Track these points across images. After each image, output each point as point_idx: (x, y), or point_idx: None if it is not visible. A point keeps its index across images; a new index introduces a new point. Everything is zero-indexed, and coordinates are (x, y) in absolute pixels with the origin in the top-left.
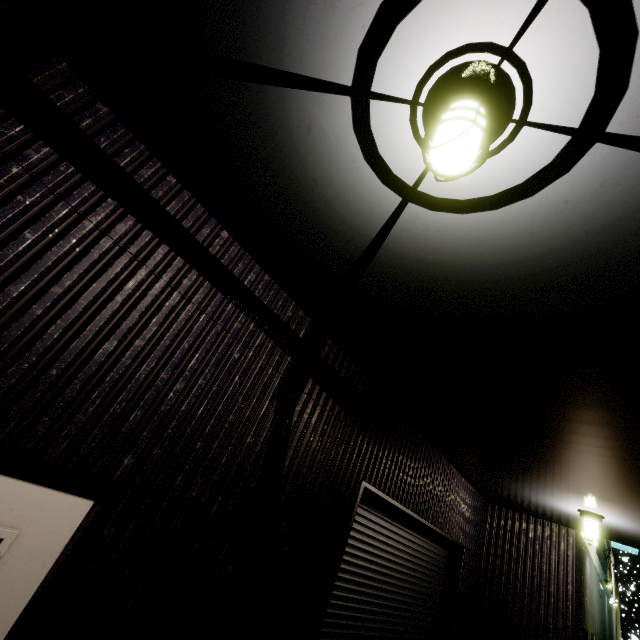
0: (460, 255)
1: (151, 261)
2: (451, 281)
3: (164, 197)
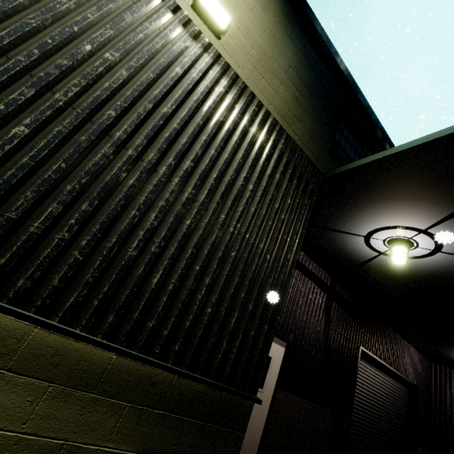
0: (401, 266)
1: None
2: (398, 272)
3: None
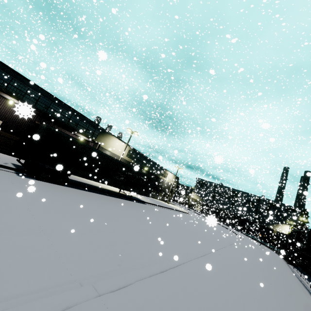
0: None
1: (2, 105)
2: None
3: (1, 99)
